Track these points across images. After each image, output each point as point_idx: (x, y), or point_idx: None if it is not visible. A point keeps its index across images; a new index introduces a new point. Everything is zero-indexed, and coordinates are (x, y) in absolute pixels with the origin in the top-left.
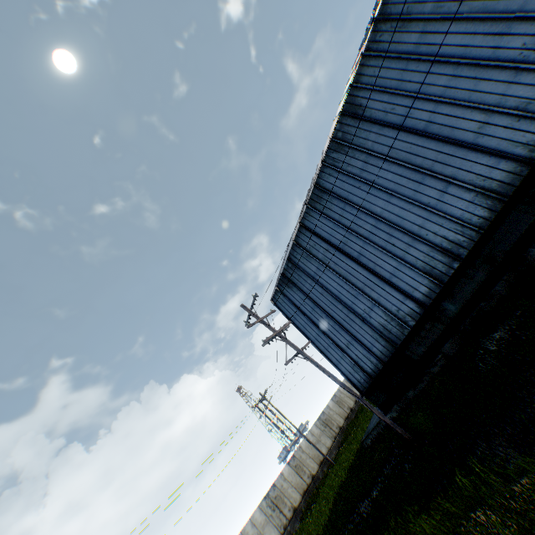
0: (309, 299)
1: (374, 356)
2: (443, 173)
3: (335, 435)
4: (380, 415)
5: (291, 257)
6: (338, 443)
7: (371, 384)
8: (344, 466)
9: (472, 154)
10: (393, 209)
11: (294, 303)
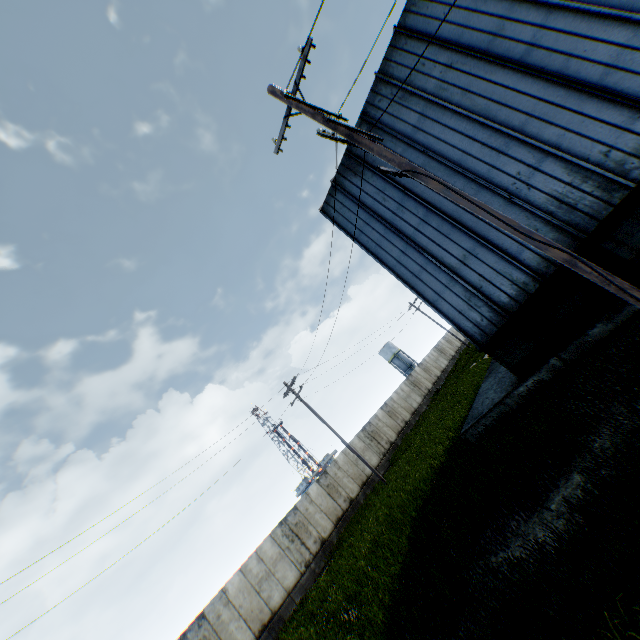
0: (395, 187)
1: (521, 269)
2: None
3: (384, 452)
4: (636, 293)
5: (368, 112)
6: (387, 462)
7: (507, 322)
8: (419, 476)
9: None
10: None
11: (363, 203)
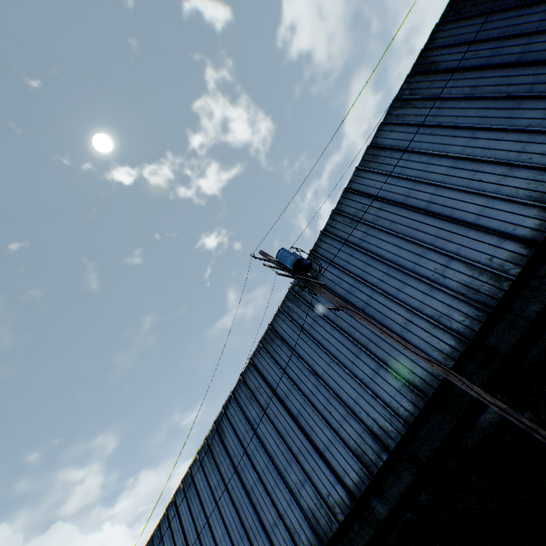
0: None
1: None
2: (253, 543)
3: None
4: None
5: (161, 525)
6: None
7: None
8: None
9: (268, 543)
10: (225, 545)
11: None
